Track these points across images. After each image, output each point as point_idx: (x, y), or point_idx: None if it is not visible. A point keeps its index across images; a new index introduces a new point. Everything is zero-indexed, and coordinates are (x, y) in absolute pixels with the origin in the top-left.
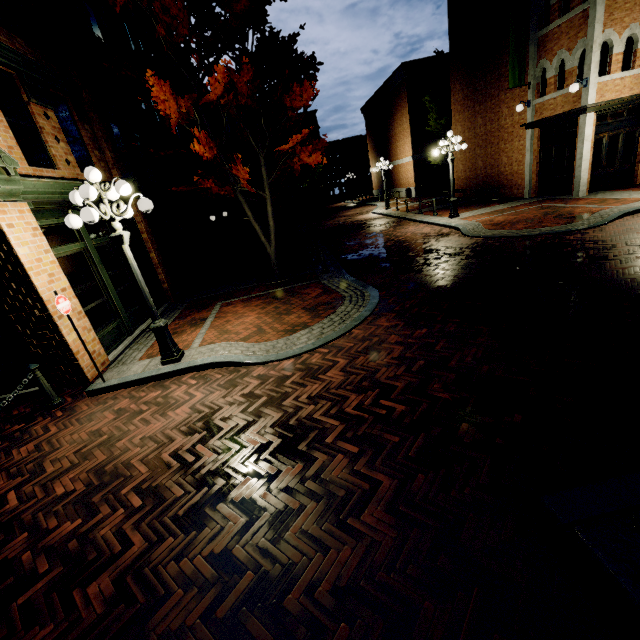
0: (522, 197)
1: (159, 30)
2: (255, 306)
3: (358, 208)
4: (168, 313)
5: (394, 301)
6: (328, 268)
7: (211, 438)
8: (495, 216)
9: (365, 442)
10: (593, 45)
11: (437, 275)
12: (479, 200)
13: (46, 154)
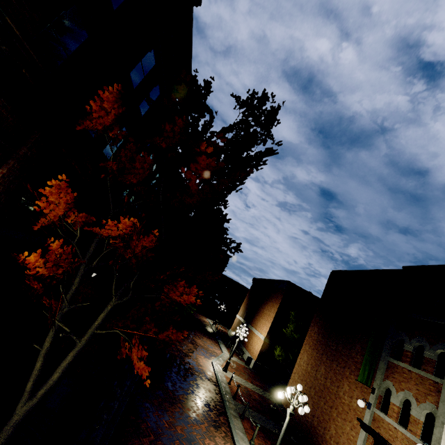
0: None
1: (111, 164)
2: None
3: (209, 340)
4: None
5: None
6: None
7: None
8: None
9: None
10: (444, 423)
11: None
12: None
13: None
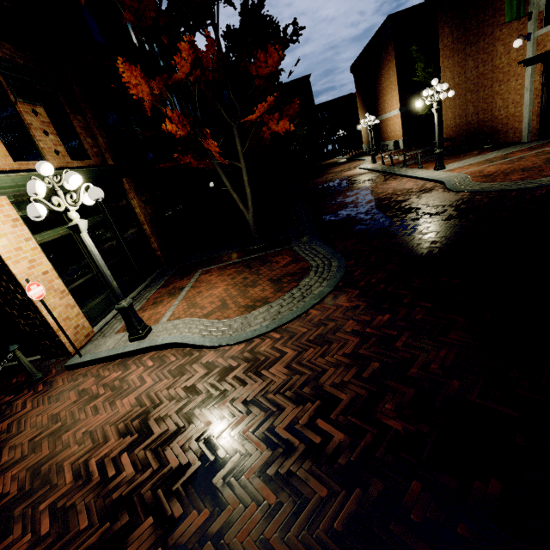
0: (519, 141)
1: (126, 16)
2: (227, 275)
3: (347, 164)
4: (158, 280)
5: (360, 273)
6: (303, 232)
7: (138, 445)
8: (486, 166)
9: (286, 488)
10: None
11: (412, 241)
12: (469, 148)
13: (35, 148)
